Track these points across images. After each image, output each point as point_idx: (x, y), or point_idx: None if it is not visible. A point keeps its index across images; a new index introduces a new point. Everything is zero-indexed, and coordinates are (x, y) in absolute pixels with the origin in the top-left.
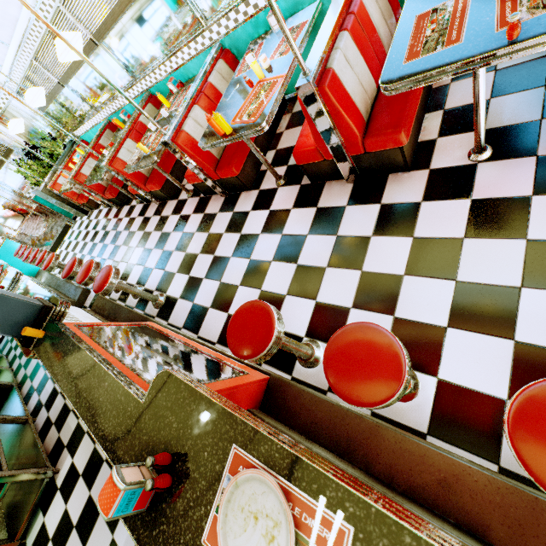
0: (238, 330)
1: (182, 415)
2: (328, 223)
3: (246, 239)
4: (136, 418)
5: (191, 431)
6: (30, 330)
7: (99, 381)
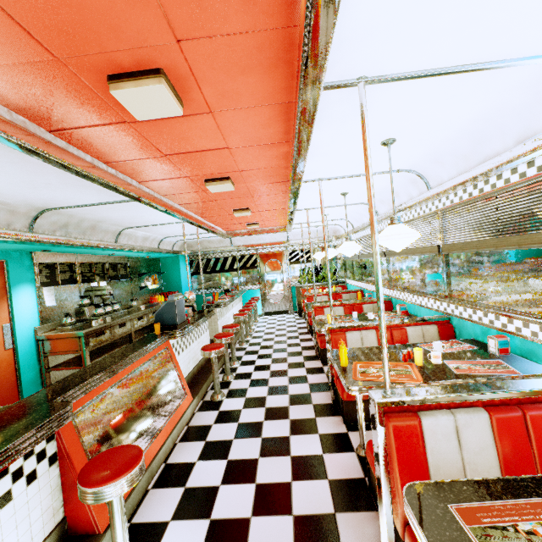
0: (112, 453)
1: (20, 426)
2: (312, 539)
3: (283, 443)
4: (43, 402)
5: (1, 436)
6: (158, 326)
7: (93, 373)
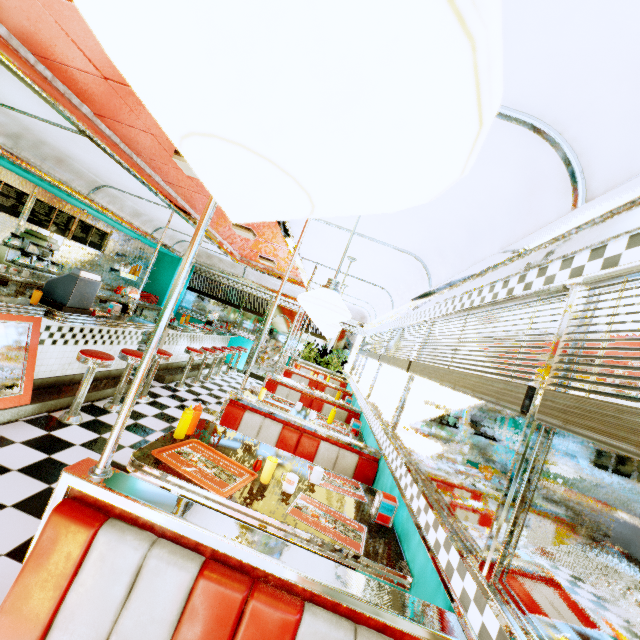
0: None
1: None
2: None
3: None
4: None
5: None
6: (38, 294)
7: None
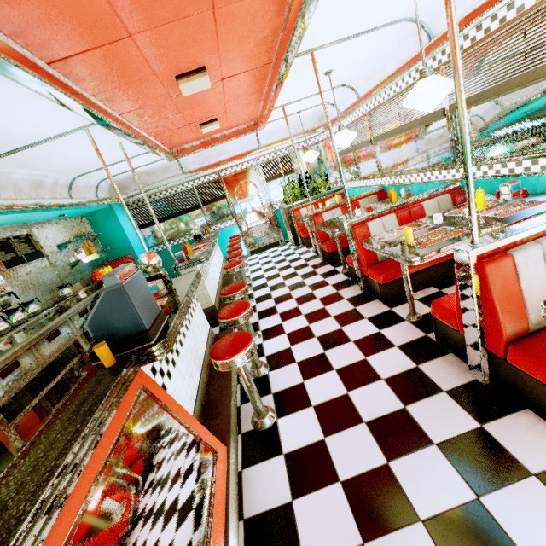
0: None
1: None
2: None
3: (486, 531)
4: None
5: None
6: (103, 350)
7: None
